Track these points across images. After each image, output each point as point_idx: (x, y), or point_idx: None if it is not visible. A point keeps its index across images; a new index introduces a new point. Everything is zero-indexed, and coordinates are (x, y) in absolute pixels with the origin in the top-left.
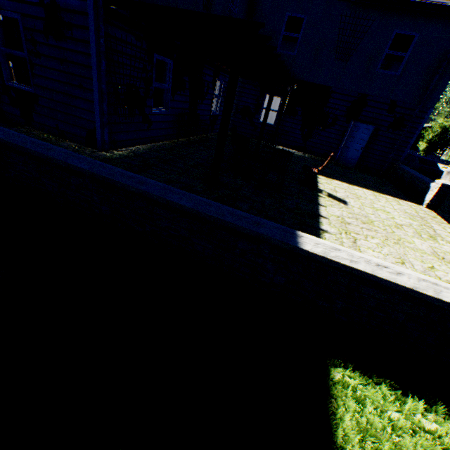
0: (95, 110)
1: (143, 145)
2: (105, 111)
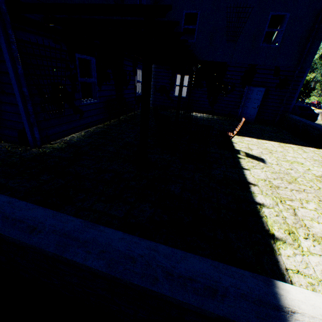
0: (21, 111)
1: (77, 133)
2: (31, 111)
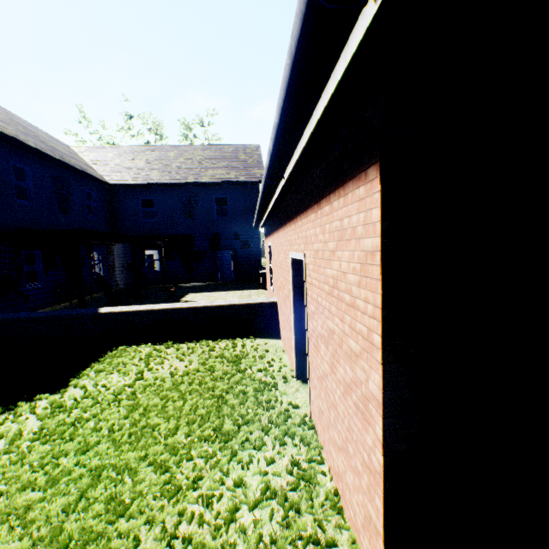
0: None
1: None
2: None
